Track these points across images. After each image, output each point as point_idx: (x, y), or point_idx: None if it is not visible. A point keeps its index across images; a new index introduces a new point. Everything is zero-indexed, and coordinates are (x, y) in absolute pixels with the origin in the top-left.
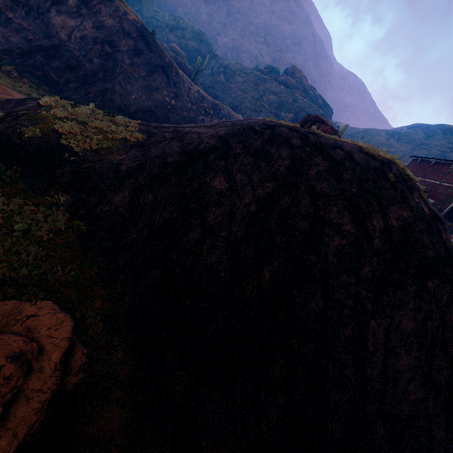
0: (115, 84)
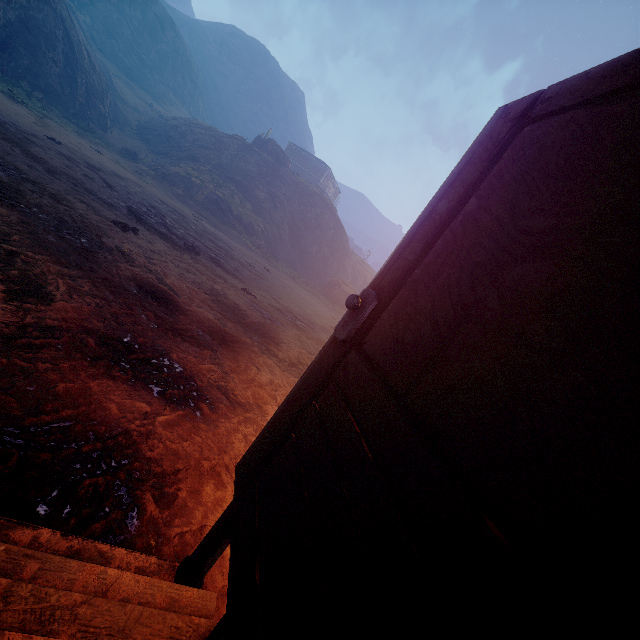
0: (81, 69)
